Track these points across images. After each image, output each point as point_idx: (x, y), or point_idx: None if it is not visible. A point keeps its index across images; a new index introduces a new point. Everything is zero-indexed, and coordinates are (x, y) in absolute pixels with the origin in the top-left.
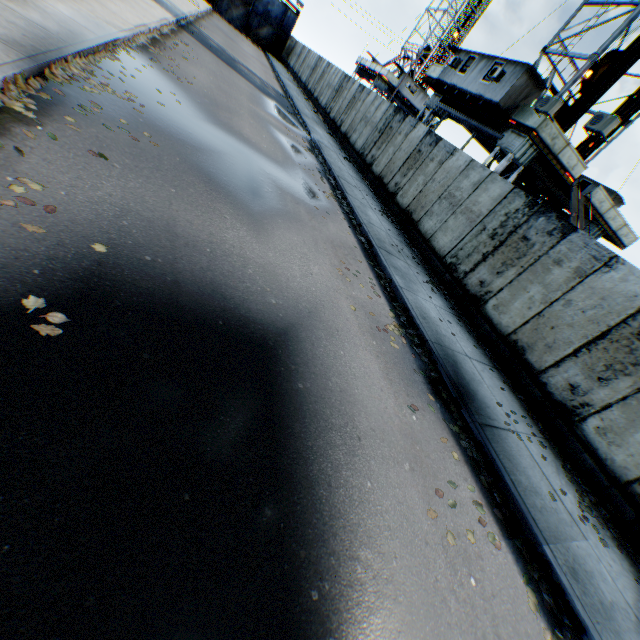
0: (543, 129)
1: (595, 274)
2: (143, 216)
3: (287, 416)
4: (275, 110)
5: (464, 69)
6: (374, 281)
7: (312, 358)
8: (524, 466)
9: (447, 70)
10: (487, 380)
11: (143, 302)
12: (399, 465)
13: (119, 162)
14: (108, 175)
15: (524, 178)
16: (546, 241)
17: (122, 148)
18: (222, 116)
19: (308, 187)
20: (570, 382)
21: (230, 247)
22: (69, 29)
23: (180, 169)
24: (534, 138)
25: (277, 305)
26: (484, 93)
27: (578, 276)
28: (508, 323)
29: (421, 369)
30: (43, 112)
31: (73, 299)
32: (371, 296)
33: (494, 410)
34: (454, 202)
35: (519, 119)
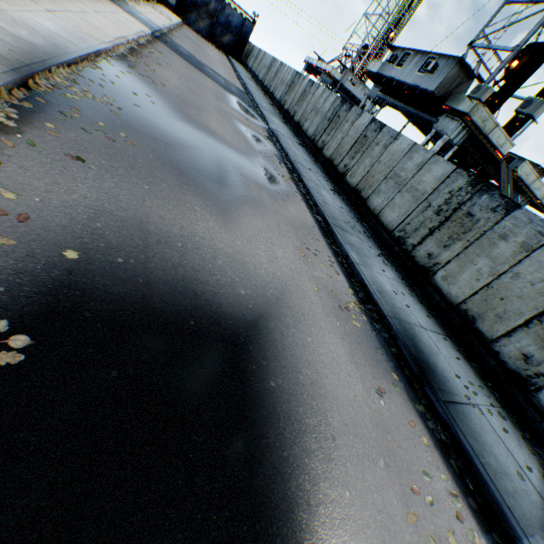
0: (474, 113)
1: (542, 249)
2: (117, 216)
3: (261, 423)
4: (237, 105)
5: (400, 63)
6: (332, 259)
7: (282, 349)
8: (489, 443)
9: (385, 65)
10: (442, 351)
11: (114, 310)
12: (374, 462)
13: (95, 163)
14: (84, 177)
15: (455, 155)
16: (490, 217)
17: (99, 149)
18: (192, 113)
19: (269, 173)
20: (523, 352)
21: (200, 239)
22: (54, 43)
23: (153, 165)
24: (466, 121)
25: (246, 295)
26: (420, 83)
27: (524, 250)
28: (457, 293)
29: (382, 346)
30: (24, 120)
31: (39, 316)
32: (331, 274)
33: (453, 383)
34: (399, 181)
35: (452, 105)
